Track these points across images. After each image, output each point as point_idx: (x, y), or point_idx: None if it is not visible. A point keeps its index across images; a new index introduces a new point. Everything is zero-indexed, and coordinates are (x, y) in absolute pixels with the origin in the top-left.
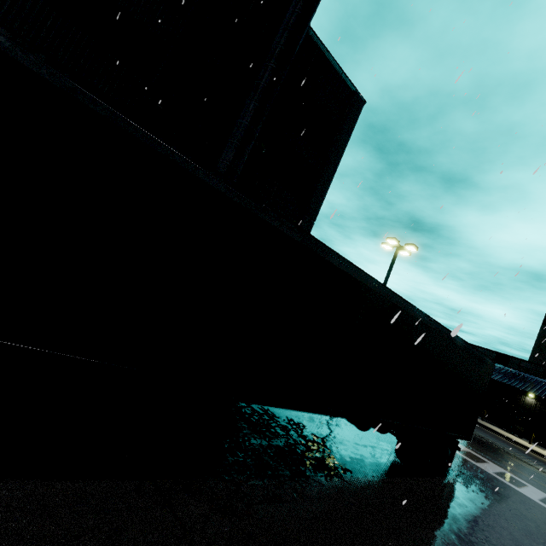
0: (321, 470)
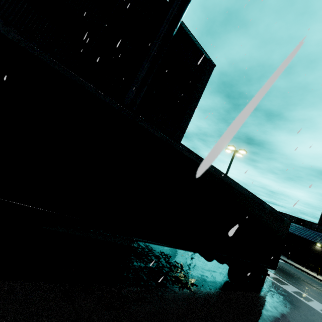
0: (177, 283)
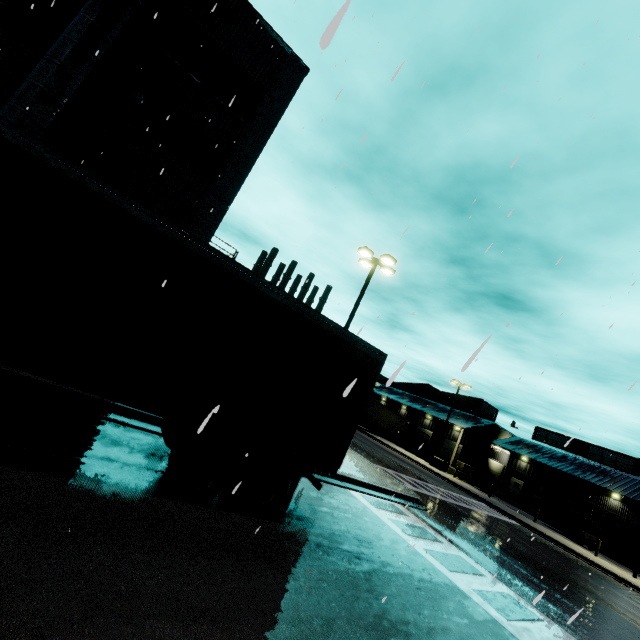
0: None
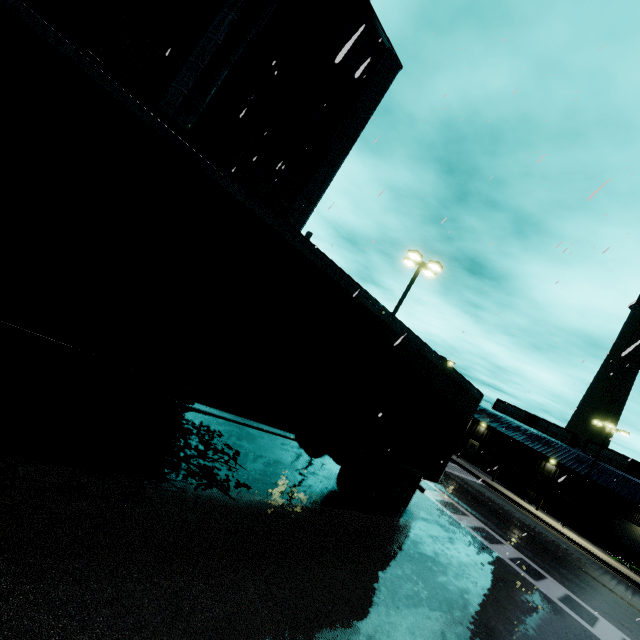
0: (198, 478)
